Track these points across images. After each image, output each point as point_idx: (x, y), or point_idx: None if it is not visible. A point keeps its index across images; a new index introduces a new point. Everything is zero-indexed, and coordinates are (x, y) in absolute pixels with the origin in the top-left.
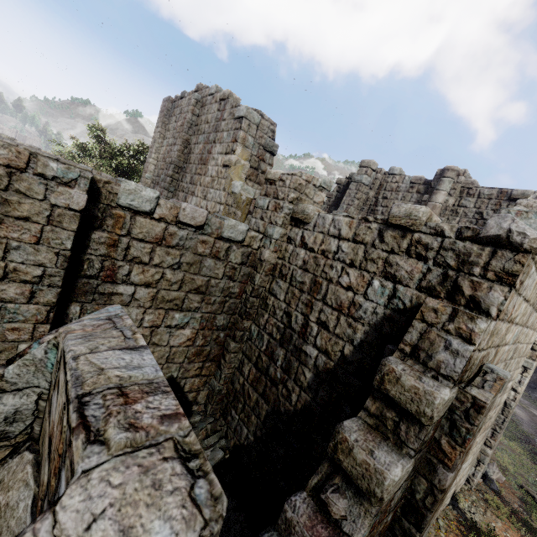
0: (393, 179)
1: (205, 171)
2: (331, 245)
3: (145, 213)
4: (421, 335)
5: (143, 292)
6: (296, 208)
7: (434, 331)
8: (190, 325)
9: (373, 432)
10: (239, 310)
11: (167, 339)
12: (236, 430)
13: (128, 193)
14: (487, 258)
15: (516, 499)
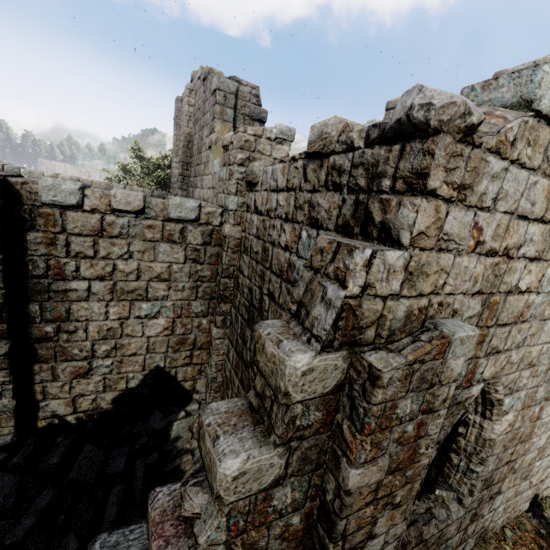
0: None
1: (201, 159)
2: (272, 202)
3: (73, 207)
4: (306, 287)
5: (98, 286)
6: (248, 170)
7: (316, 278)
8: (163, 314)
9: (247, 415)
10: (216, 293)
11: (141, 330)
12: None
13: (48, 189)
14: (394, 162)
15: None
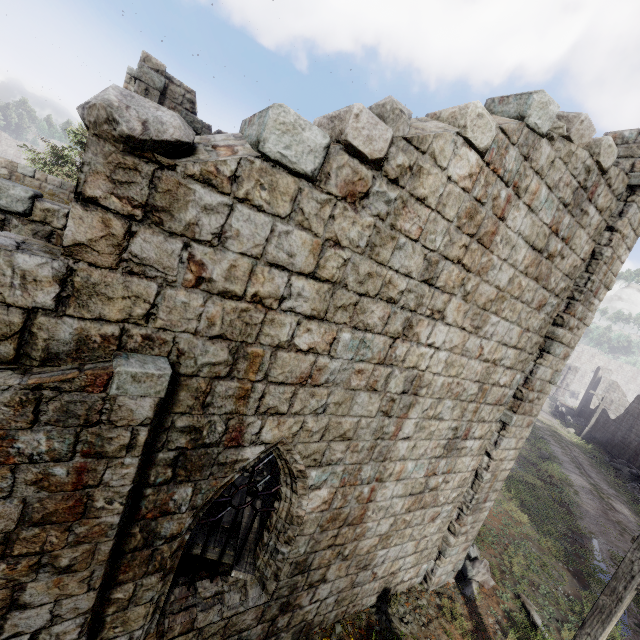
0: None
1: None
2: None
3: None
4: None
5: None
6: None
7: None
8: None
9: None
10: None
11: None
12: None
13: None
14: None
15: (498, 612)
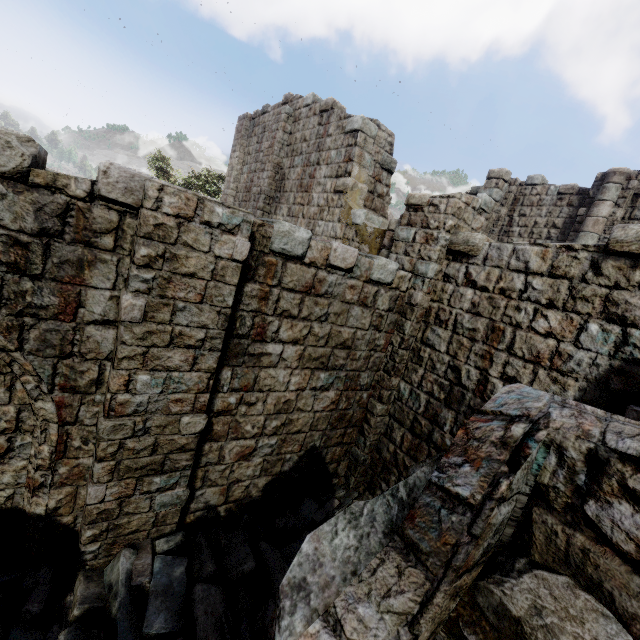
0: (533, 191)
1: (309, 200)
2: (514, 282)
3: (296, 258)
4: None
5: (290, 350)
6: (455, 238)
7: None
8: (335, 385)
9: None
10: (384, 365)
11: (311, 403)
12: None
13: (282, 236)
14: None
15: None
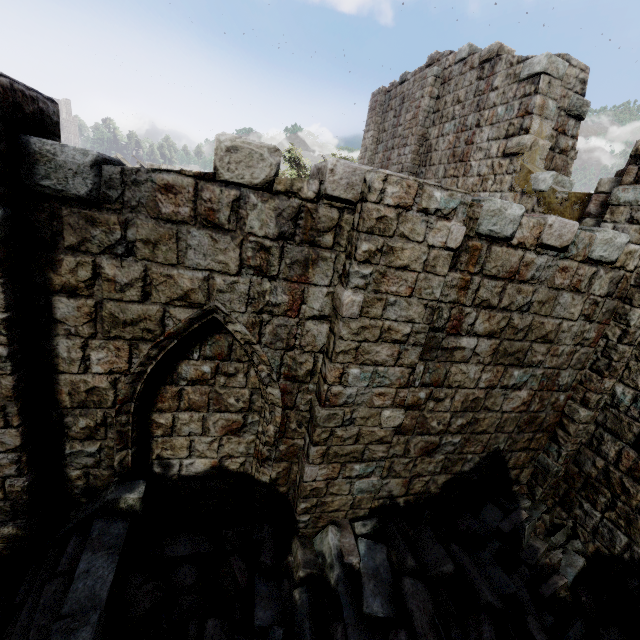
0: None
1: (466, 170)
2: None
3: (504, 239)
4: None
5: (484, 344)
6: None
7: None
8: (528, 384)
9: None
10: (591, 362)
11: (500, 403)
12: (597, 531)
13: (491, 215)
14: None
15: None
